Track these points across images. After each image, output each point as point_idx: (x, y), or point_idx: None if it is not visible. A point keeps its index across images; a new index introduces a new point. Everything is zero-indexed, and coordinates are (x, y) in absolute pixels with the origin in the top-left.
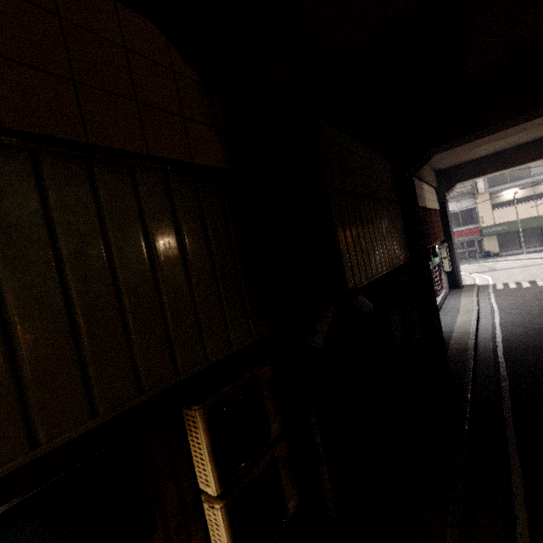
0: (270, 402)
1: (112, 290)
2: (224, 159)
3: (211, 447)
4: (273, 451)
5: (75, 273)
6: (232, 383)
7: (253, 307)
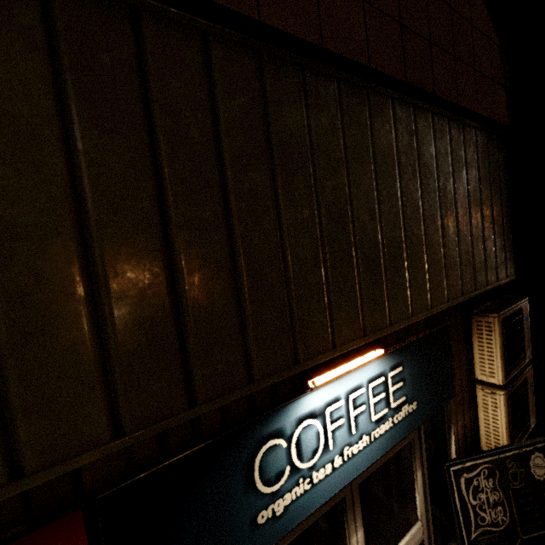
0: (526, 333)
1: (453, 217)
2: (507, 117)
3: (501, 348)
4: (525, 373)
5: (442, 201)
6: (510, 306)
7: (507, 253)
